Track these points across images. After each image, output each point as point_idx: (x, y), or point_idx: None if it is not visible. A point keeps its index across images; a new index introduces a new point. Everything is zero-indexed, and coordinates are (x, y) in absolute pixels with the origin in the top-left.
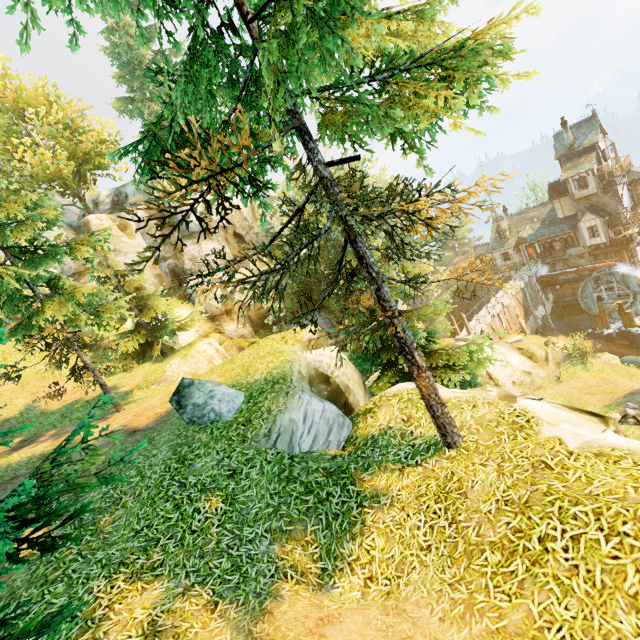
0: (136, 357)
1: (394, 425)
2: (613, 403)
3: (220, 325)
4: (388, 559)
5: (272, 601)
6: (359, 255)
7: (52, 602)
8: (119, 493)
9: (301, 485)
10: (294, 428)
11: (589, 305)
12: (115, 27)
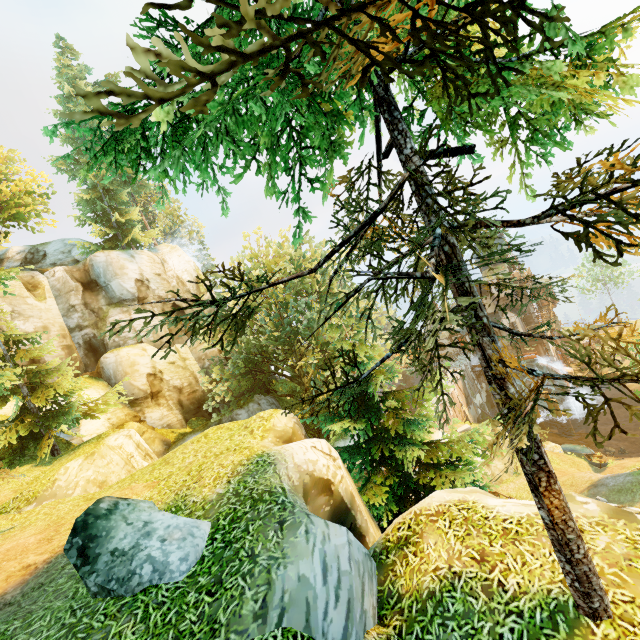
0: (9, 457)
1: (462, 569)
2: None
3: (141, 411)
4: None
5: None
6: (463, 289)
7: None
8: None
9: None
10: (308, 593)
11: None
12: (73, 95)
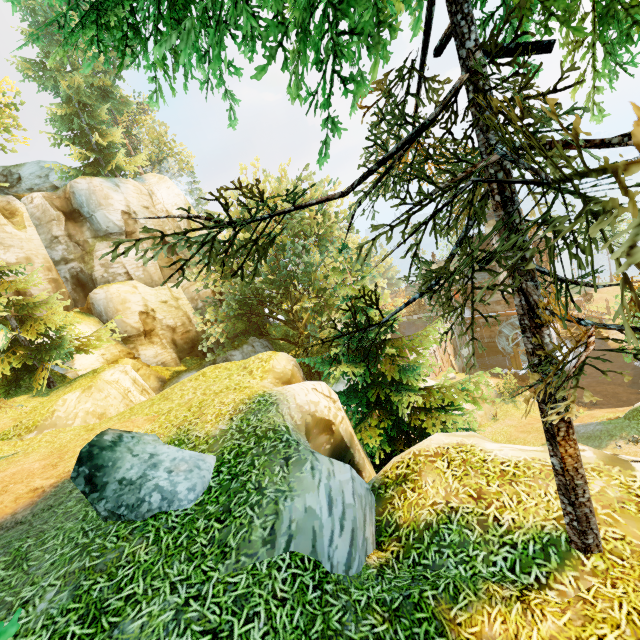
0: (4, 387)
1: (459, 505)
2: None
3: (135, 348)
4: None
5: None
6: (512, 226)
7: None
8: None
9: None
10: (314, 522)
11: (505, 347)
12: None
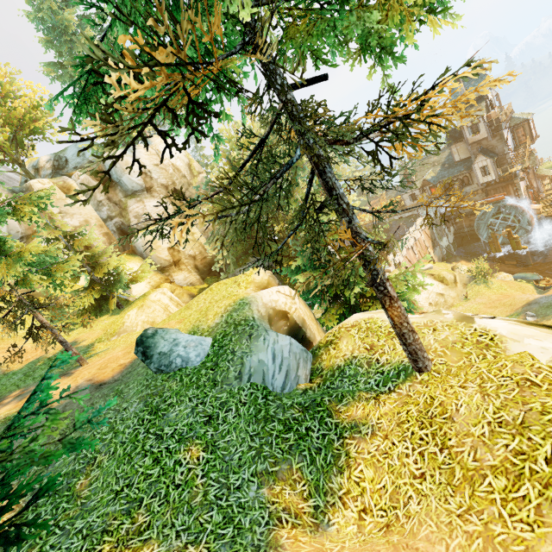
0: (93, 311)
1: (358, 354)
2: (514, 313)
3: (170, 275)
4: (380, 489)
5: None
6: (328, 186)
7: None
8: (92, 452)
9: (279, 423)
10: (264, 367)
11: (483, 234)
12: None
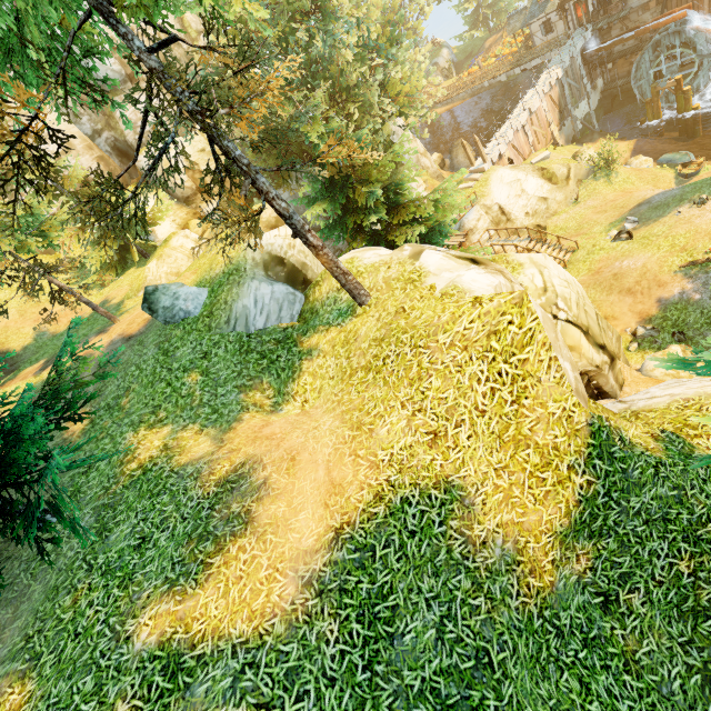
0: (118, 265)
1: (331, 294)
2: (619, 219)
3: (198, 208)
4: (314, 389)
5: (237, 423)
6: (224, 151)
7: (105, 448)
8: (128, 384)
9: (257, 354)
10: (247, 313)
11: (643, 88)
12: None
